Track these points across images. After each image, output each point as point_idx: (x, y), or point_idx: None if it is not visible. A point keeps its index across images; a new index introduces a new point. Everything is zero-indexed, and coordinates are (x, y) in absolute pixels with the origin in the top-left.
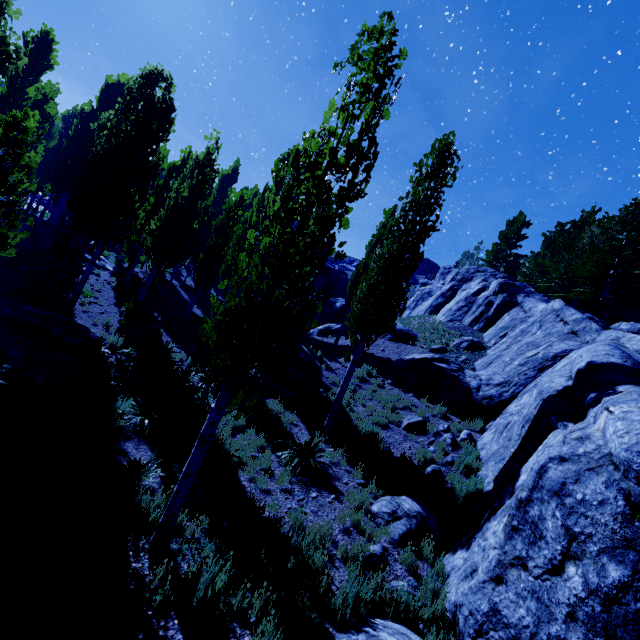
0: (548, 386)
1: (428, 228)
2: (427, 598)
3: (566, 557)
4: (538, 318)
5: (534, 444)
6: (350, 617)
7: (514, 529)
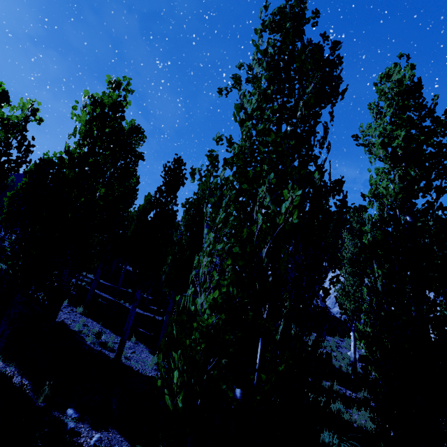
0: None
1: None
2: None
3: None
4: None
5: None
6: None
7: None
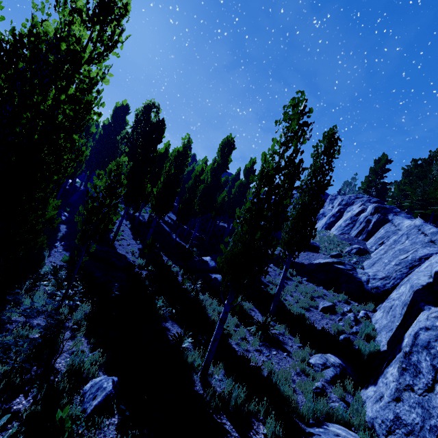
0: (416, 282)
1: (326, 185)
2: (354, 414)
3: (434, 381)
4: (405, 232)
5: (411, 320)
6: (312, 420)
7: (404, 369)
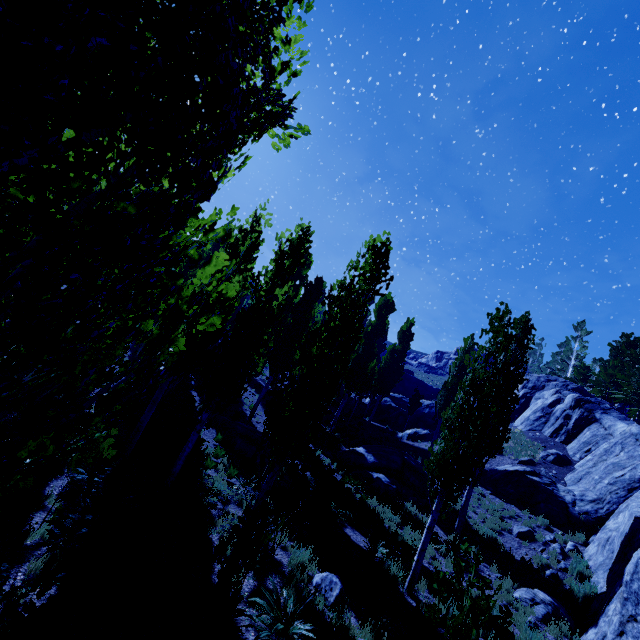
0: (635, 509)
1: (520, 380)
2: None
3: None
4: (619, 440)
5: (631, 551)
6: None
7: (625, 599)
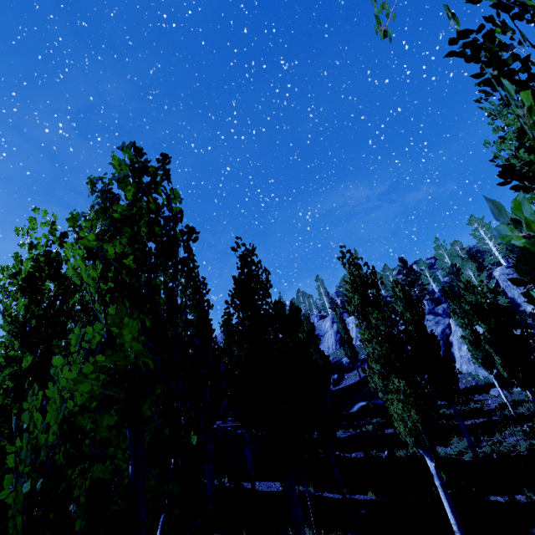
0: None
1: None
2: None
3: None
4: None
5: None
6: None
7: None
